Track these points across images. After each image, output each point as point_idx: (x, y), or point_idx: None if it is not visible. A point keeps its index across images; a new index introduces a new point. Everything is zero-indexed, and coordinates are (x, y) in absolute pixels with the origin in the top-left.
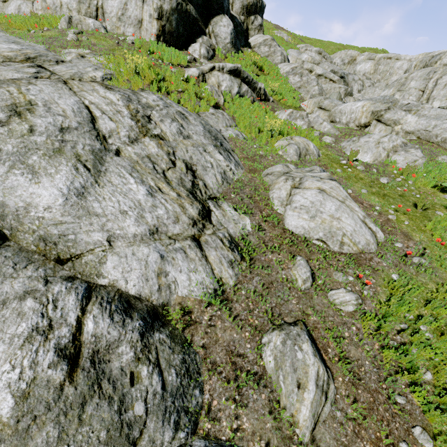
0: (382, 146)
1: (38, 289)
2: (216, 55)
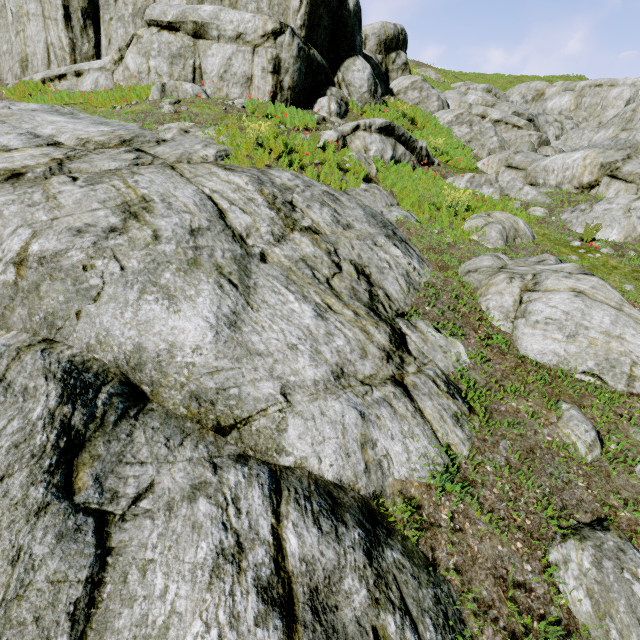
0: (636, 214)
1: (207, 481)
2: (350, 110)
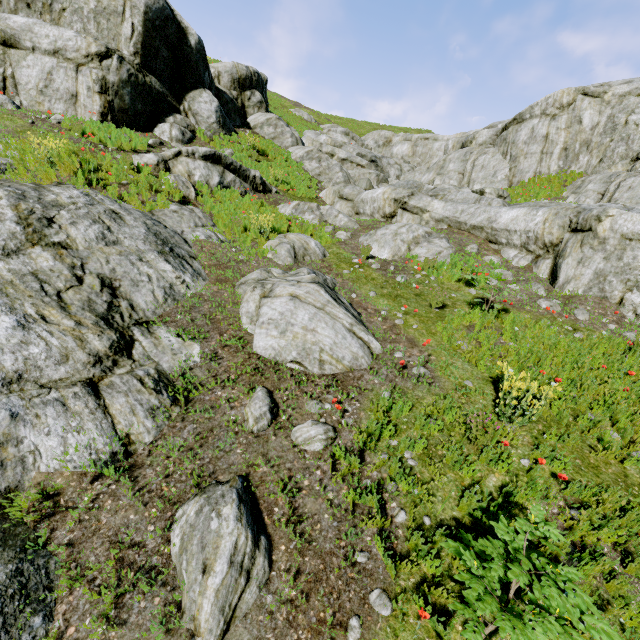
0: (400, 238)
1: None
2: (198, 138)
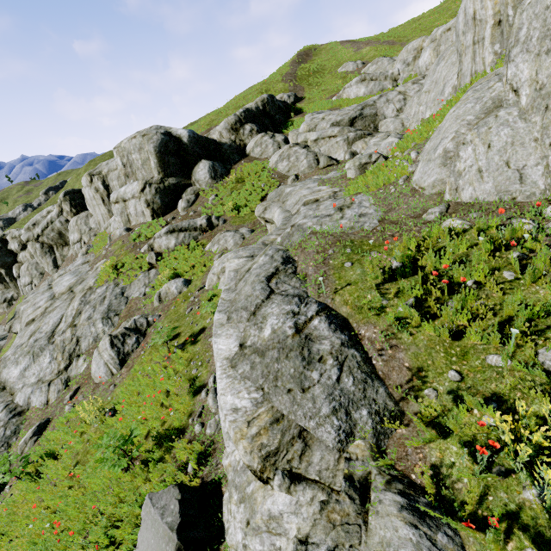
0: (212, 272)
1: None
2: (200, 196)
